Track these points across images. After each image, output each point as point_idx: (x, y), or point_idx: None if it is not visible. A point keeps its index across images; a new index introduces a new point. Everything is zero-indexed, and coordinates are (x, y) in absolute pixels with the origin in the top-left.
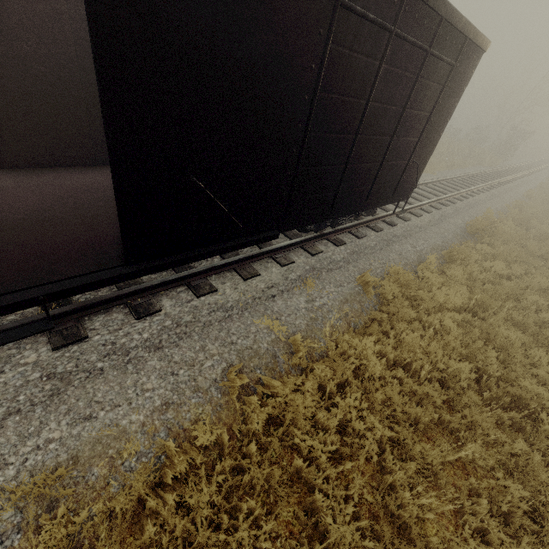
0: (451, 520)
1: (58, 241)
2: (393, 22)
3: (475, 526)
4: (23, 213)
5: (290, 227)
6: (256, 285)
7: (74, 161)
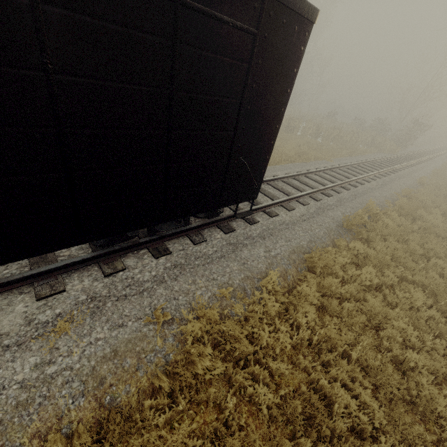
0: None
1: None
2: None
3: None
4: None
5: None
6: None
7: None
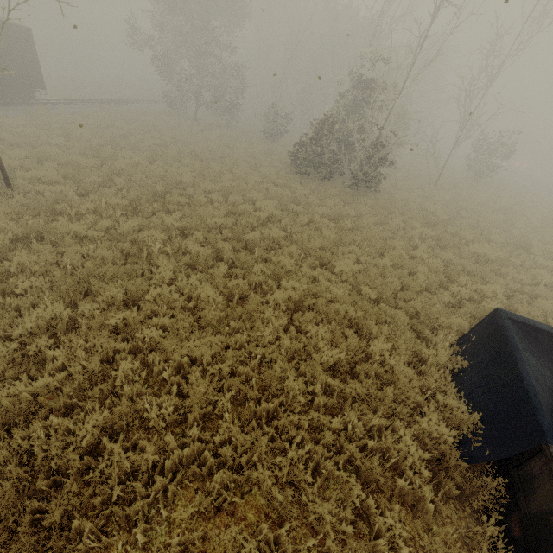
0: None
1: None
2: None
3: None
4: None
5: None
6: None
7: None
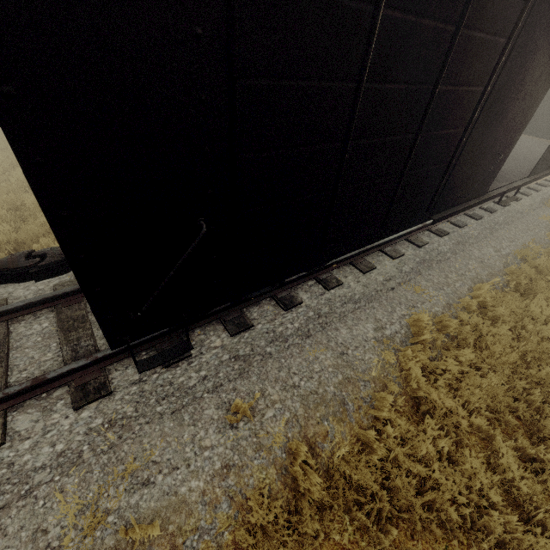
0: None
1: None
2: None
3: None
4: None
5: None
6: (524, 203)
7: None
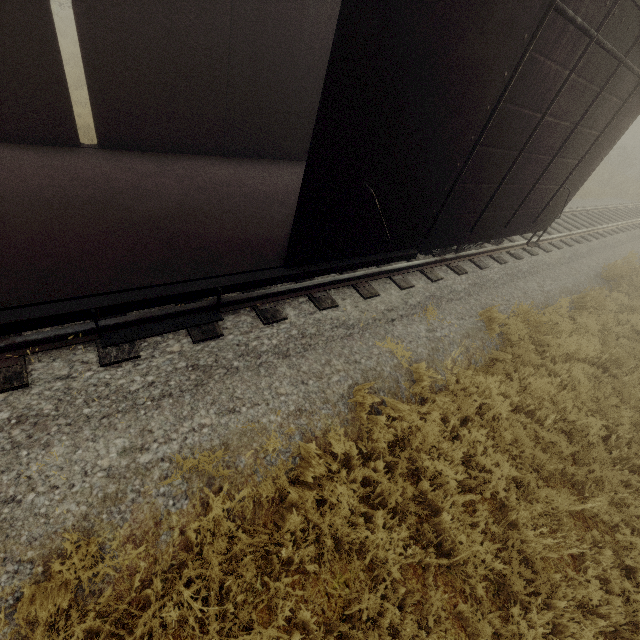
0: (570, 565)
1: (216, 235)
2: (597, 27)
3: (596, 573)
4: (175, 201)
5: (426, 248)
6: (376, 305)
7: (203, 149)
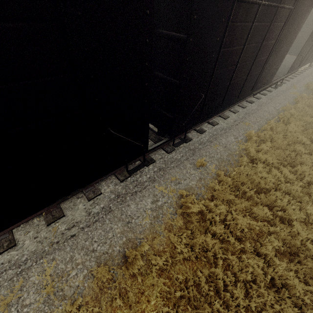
0: None
1: None
2: None
3: None
4: None
5: (297, 69)
6: (283, 87)
7: None
